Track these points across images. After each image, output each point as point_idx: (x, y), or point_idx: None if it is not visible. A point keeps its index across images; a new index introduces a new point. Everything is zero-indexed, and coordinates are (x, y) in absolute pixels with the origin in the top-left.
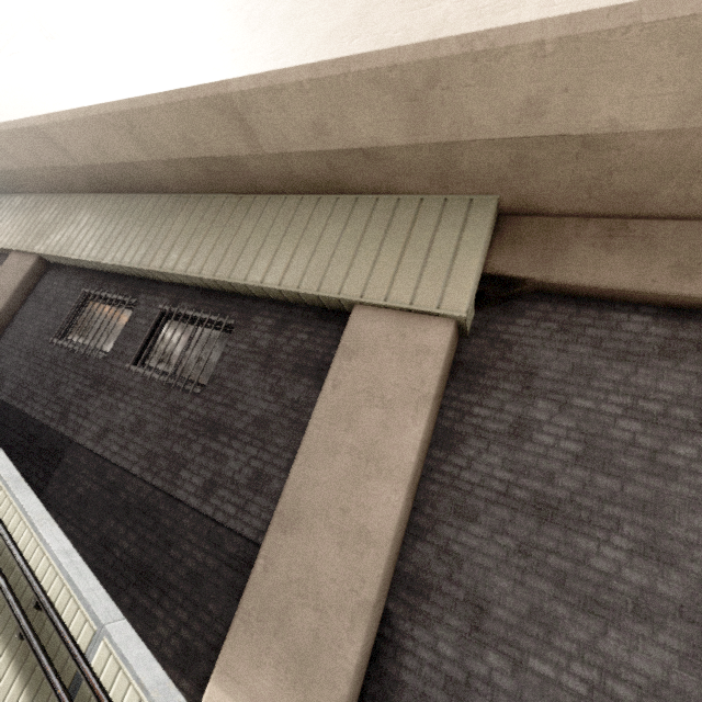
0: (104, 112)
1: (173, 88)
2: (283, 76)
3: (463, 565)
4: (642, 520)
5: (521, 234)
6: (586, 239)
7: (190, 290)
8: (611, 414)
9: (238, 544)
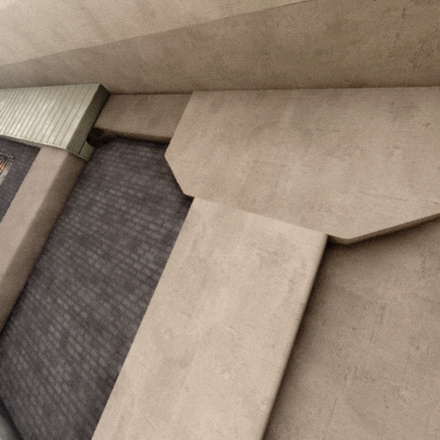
0: None
1: None
2: None
3: (53, 264)
4: (109, 243)
5: (113, 105)
6: (131, 107)
7: (6, 142)
8: (119, 196)
9: None
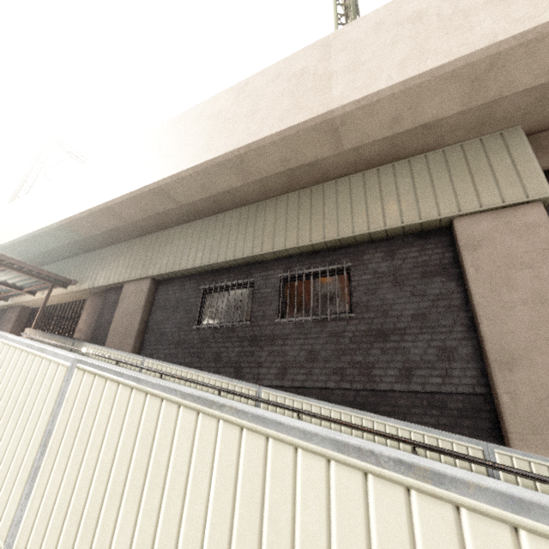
0: (224, 159)
1: (285, 127)
2: (379, 94)
3: None
4: None
5: (544, 143)
6: None
7: (295, 258)
8: None
9: (460, 400)
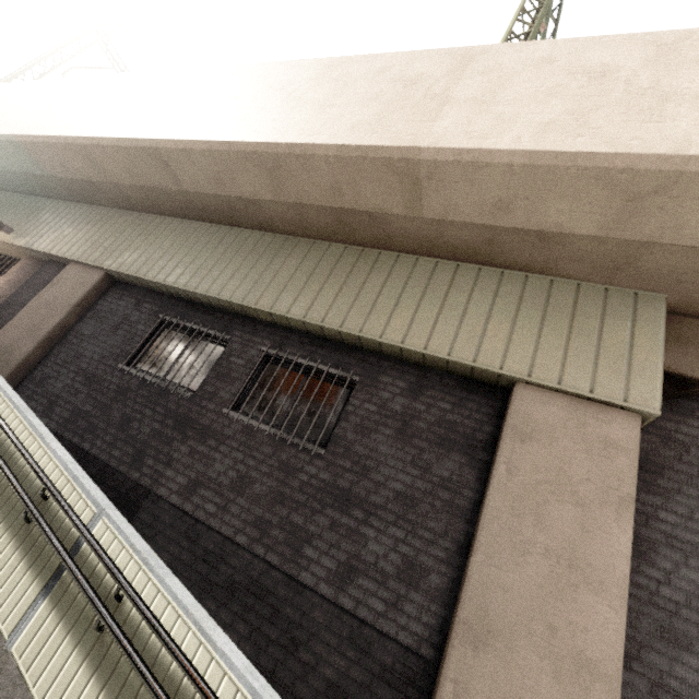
0: (253, 150)
1: (350, 143)
2: (493, 155)
3: None
4: None
5: (685, 334)
6: None
7: (297, 335)
8: None
9: (394, 653)
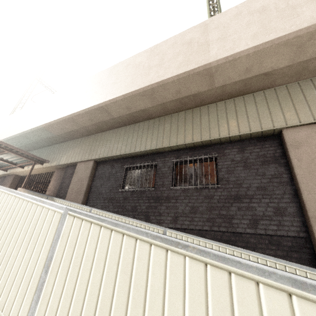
0: (142, 91)
1: (181, 72)
2: (240, 54)
3: None
4: None
5: None
6: None
7: (182, 150)
8: None
9: (290, 240)
